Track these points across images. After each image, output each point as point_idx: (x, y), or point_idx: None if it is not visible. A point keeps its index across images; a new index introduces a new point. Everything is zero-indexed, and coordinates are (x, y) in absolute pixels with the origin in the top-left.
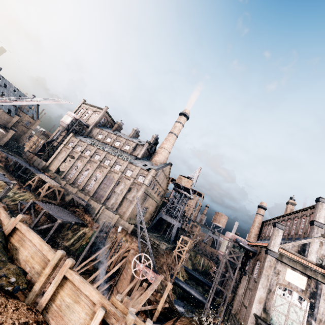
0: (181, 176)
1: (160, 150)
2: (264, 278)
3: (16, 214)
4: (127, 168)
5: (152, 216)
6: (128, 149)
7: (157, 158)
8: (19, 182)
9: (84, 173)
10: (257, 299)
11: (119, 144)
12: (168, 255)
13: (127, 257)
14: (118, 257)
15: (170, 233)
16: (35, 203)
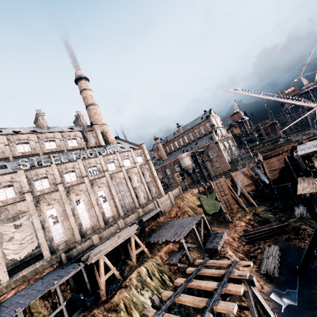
0: None
1: (104, 127)
2: (222, 151)
3: (192, 266)
4: (122, 160)
5: None
6: (76, 143)
7: (111, 137)
8: None
9: (80, 210)
10: (226, 158)
11: (57, 145)
12: None
13: (233, 176)
14: (227, 184)
15: None
16: (179, 242)
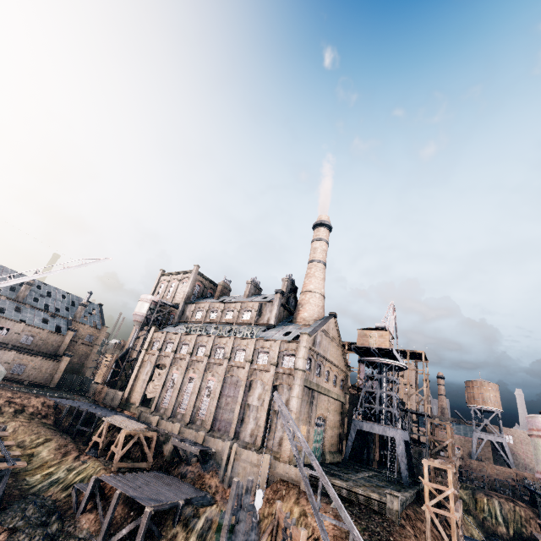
0: (362, 332)
1: (304, 297)
2: None
3: (69, 518)
4: (256, 351)
5: (340, 432)
6: (249, 316)
7: (304, 314)
8: (79, 445)
9: (187, 389)
10: None
11: (232, 316)
12: (416, 522)
13: None
14: None
15: (395, 460)
16: (103, 481)
